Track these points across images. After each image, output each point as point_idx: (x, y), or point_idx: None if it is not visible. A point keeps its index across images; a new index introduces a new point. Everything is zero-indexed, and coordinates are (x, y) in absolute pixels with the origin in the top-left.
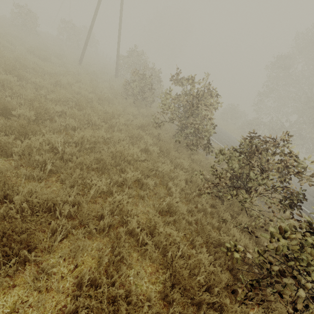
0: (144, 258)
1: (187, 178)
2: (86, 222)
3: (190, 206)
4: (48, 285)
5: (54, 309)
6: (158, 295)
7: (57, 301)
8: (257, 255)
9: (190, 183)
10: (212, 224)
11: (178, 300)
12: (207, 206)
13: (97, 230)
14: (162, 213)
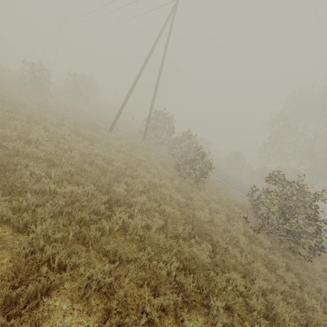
0: None
1: None
2: None
3: None
4: None
5: None
6: None
7: None
8: None
9: None
10: None
11: None
12: None
13: None
14: None
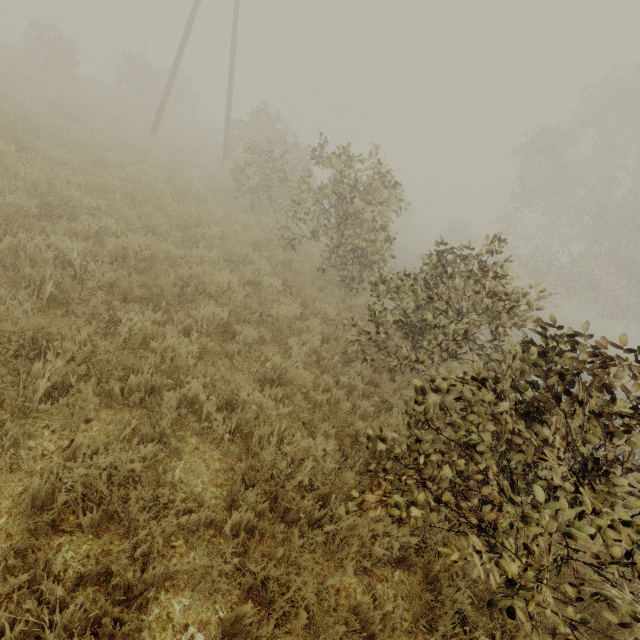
0: (211, 448)
1: (331, 336)
2: (106, 380)
3: (325, 379)
4: (15, 463)
5: (19, 497)
6: (223, 503)
7: (26, 487)
8: (404, 434)
9: (333, 344)
10: (363, 410)
11: (256, 508)
12: (359, 380)
13: (125, 393)
14: (264, 385)
